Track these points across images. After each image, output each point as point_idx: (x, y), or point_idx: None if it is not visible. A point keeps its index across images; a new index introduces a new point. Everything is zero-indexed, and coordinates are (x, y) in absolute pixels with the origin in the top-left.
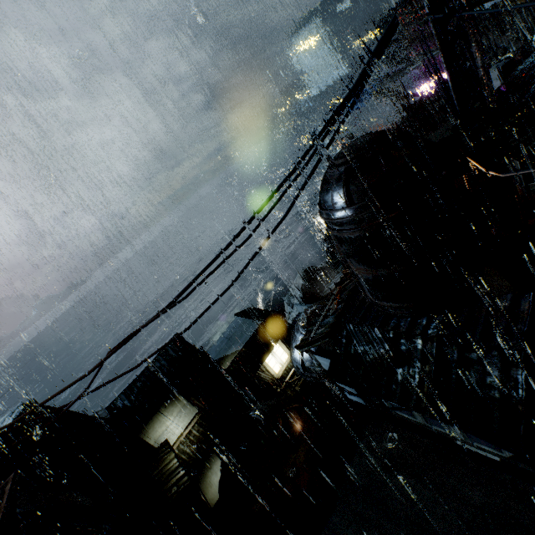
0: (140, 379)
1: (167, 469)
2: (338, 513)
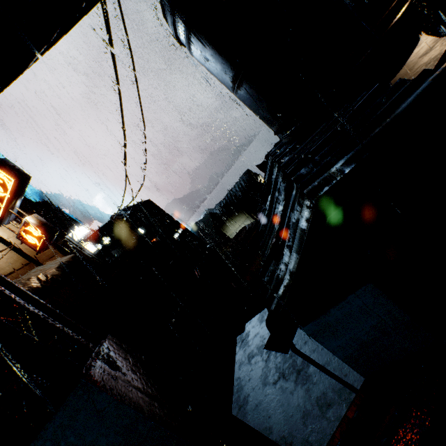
0: (225, 198)
1: None
2: None
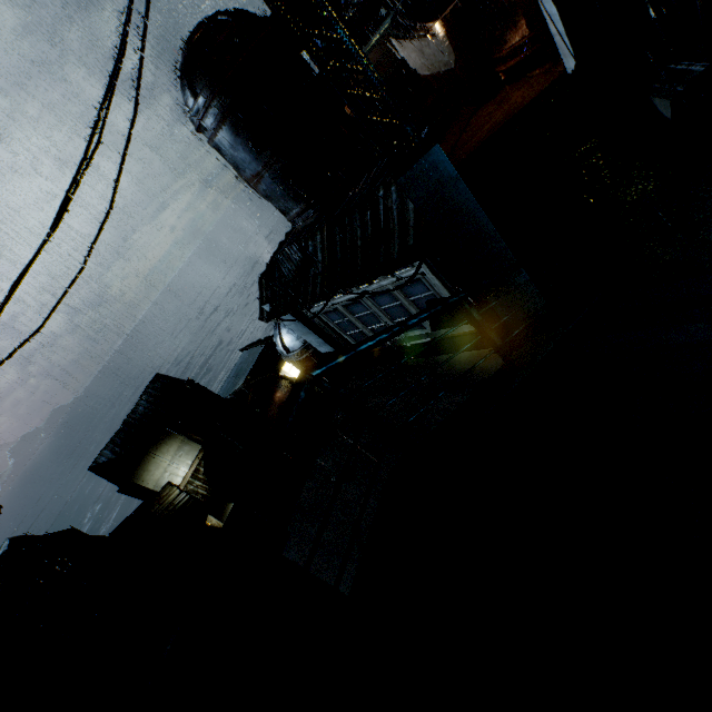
0: (123, 430)
1: (169, 500)
2: (322, 454)
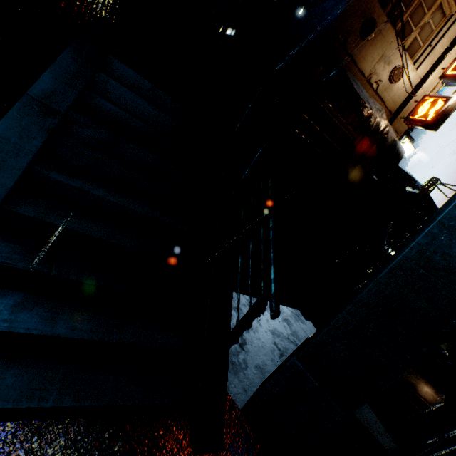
0: None
1: None
2: None
